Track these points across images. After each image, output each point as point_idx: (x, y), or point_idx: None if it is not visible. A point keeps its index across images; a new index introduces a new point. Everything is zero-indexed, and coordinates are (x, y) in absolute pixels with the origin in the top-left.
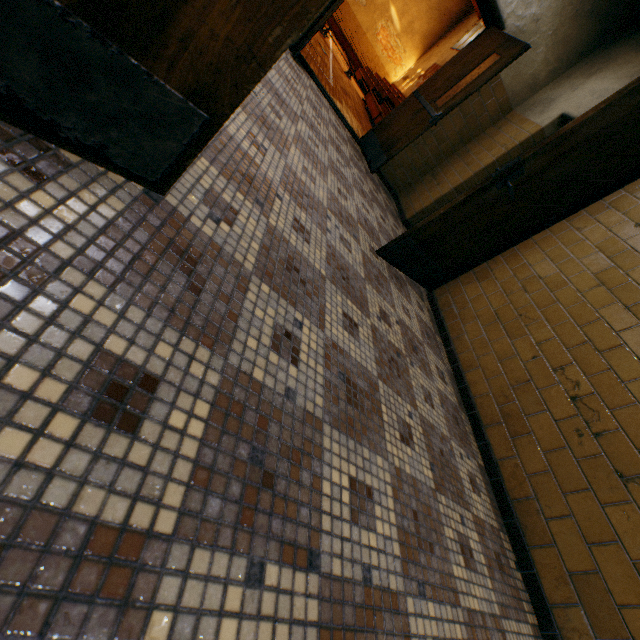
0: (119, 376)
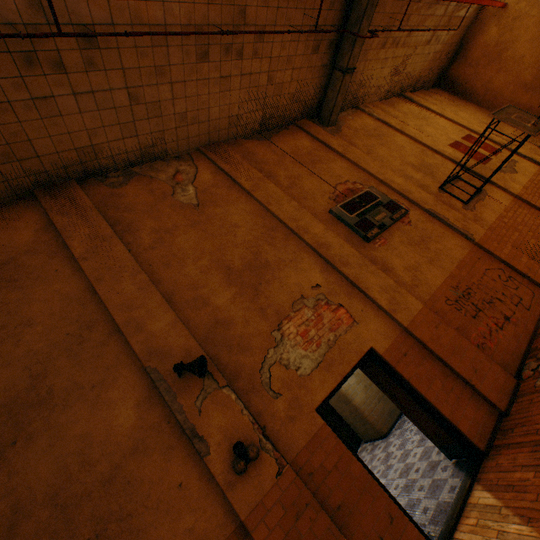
0: None
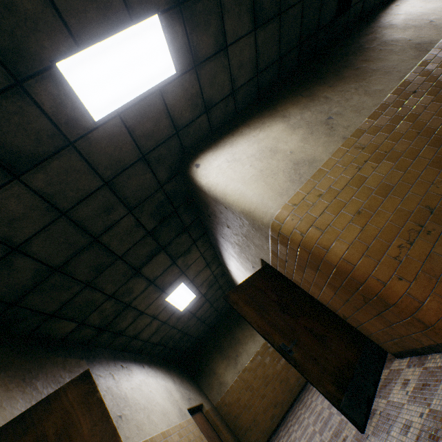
0: (345, 439)
